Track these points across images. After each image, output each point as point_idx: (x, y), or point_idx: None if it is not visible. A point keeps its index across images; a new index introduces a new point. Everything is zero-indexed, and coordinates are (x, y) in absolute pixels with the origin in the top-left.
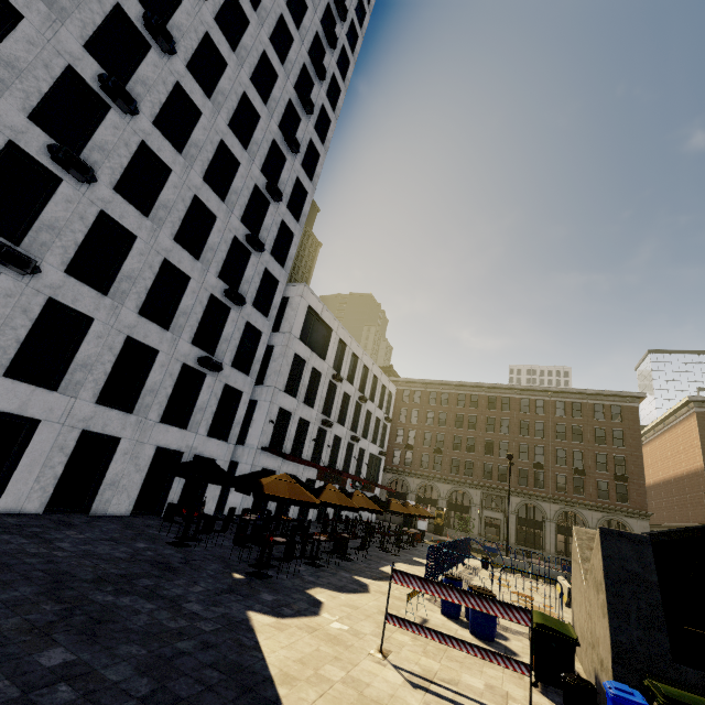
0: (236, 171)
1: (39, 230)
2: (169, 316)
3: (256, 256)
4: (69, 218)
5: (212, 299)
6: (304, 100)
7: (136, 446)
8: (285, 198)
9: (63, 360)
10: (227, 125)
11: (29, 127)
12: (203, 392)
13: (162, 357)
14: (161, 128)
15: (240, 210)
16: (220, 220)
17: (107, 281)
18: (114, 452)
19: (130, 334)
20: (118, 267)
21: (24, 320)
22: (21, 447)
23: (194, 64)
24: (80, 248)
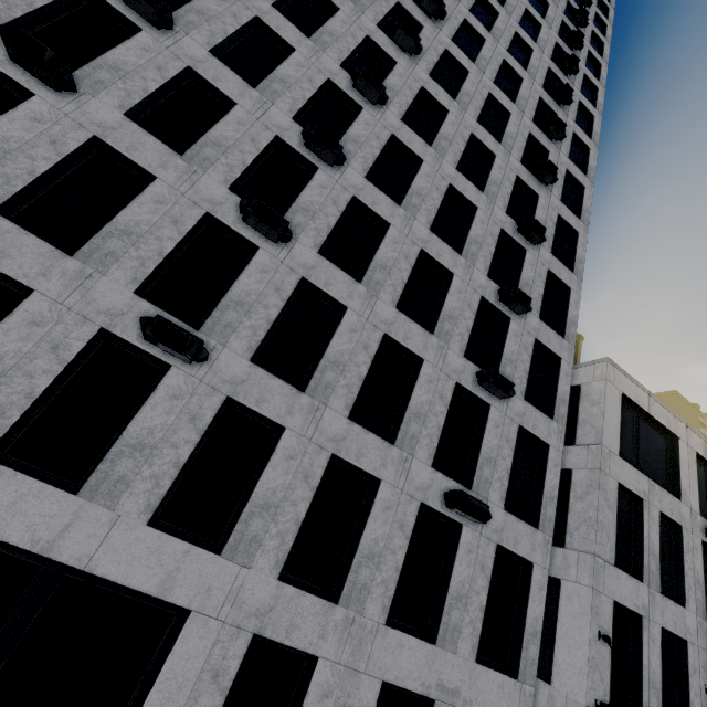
0: (472, 217)
1: (225, 309)
2: (394, 421)
3: (516, 322)
4: (263, 291)
5: (457, 391)
6: (550, 125)
7: (343, 678)
8: (546, 243)
9: (240, 497)
10: (454, 168)
11: (228, 198)
12: (458, 561)
13: (385, 491)
14: (376, 185)
15: (485, 263)
16: (458, 278)
17: (308, 372)
18: (305, 687)
19: (336, 451)
20: (323, 351)
21: (191, 431)
22: (159, 663)
23: (410, 121)
24: (277, 330)
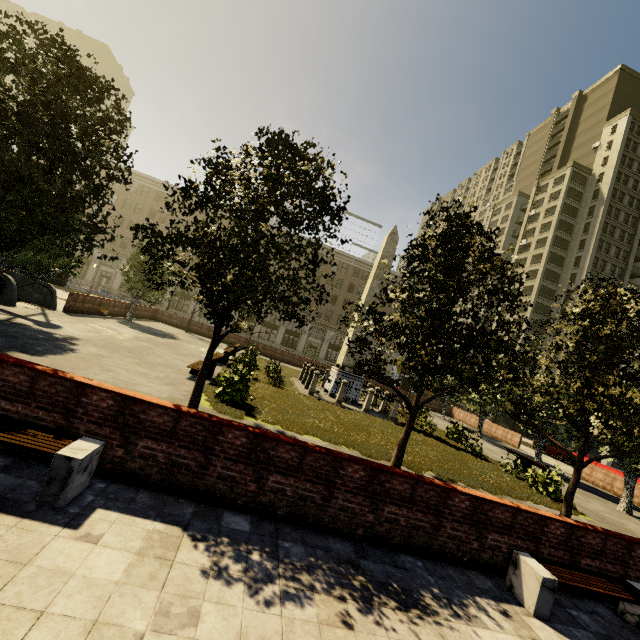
0: None
1: None
2: None
3: None
4: None
5: None
6: None
7: None
8: None
9: None
10: None
11: None
12: None
13: None
14: None
15: None
16: None
17: None
18: None
19: None
20: None
21: None
22: None
23: None
24: None
